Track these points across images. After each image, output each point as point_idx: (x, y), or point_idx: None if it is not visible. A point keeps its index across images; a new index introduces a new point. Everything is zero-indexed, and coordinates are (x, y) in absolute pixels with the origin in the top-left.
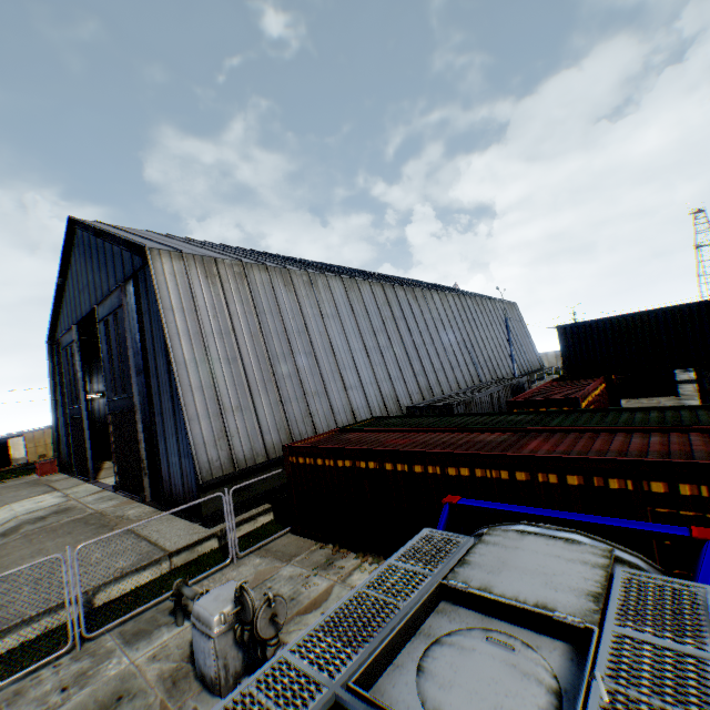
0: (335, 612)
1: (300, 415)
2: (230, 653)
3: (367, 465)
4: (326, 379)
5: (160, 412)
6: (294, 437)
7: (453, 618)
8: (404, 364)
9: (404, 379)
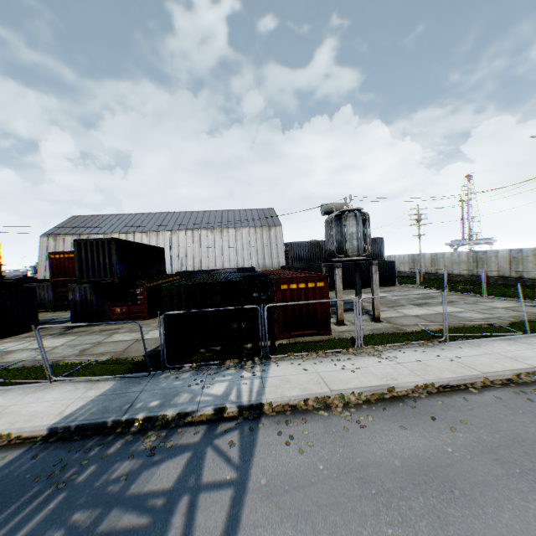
0: None
1: None
2: None
3: None
4: None
5: None
6: None
7: None
8: None
9: None
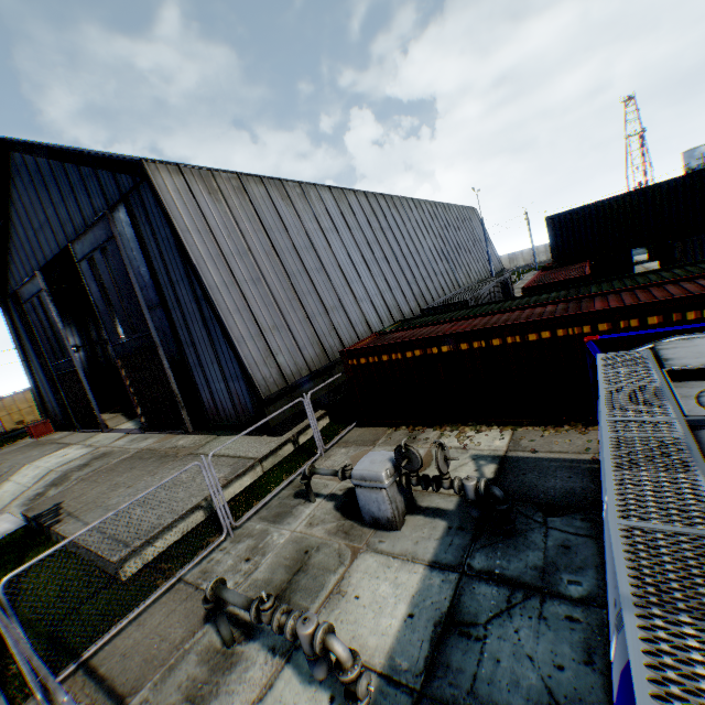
0: (607, 398)
1: (326, 329)
2: (397, 499)
3: (440, 350)
4: (339, 294)
5: (190, 343)
6: (326, 350)
7: (690, 387)
8: (398, 274)
9: (401, 289)
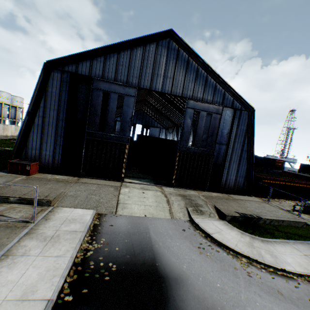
0: None
1: None
2: None
3: (282, 183)
4: None
5: (229, 161)
6: None
7: None
8: None
9: None
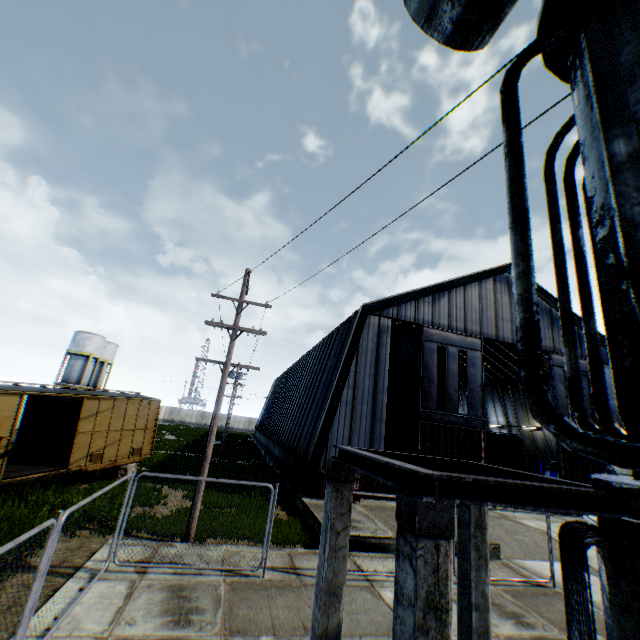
0: None
1: None
2: None
3: None
4: None
5: None
6: None
7: None
8: None
9: None
